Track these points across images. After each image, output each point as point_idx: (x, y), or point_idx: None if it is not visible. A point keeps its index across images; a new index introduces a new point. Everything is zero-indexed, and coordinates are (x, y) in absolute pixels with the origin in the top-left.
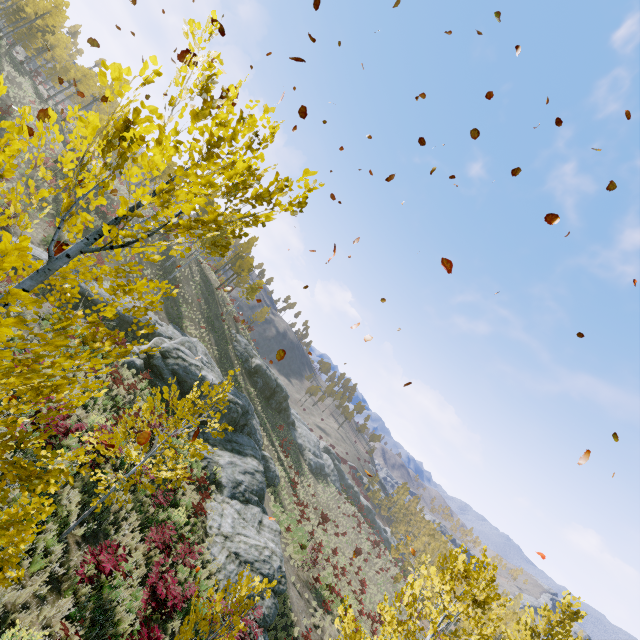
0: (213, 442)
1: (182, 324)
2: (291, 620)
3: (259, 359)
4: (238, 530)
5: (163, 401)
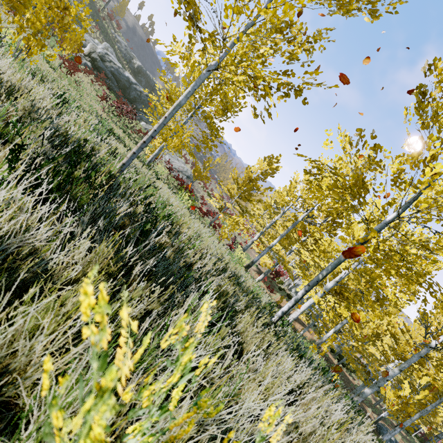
0: (145, 121)
1: (80, 23)
2: (194, 193)
3: (138, 61)
4: (172, 160)
5: (114, 94)
